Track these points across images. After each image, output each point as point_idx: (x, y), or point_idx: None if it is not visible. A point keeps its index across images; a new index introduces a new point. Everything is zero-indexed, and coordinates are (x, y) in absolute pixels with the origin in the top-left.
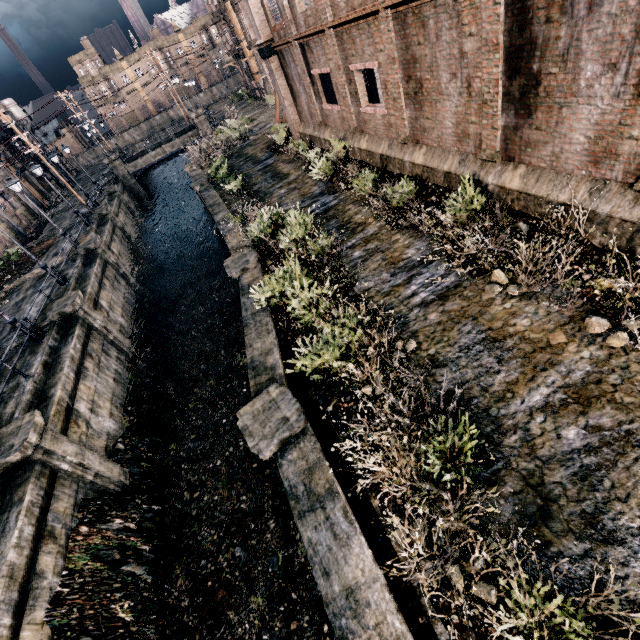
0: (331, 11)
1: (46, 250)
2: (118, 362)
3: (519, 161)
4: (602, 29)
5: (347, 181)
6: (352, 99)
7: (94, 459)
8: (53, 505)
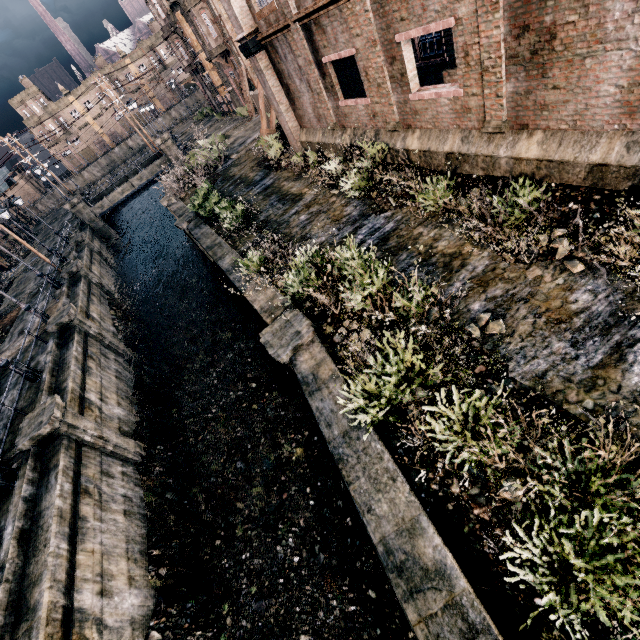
0: None
1: (10, 326)
2: (125, 480)
3: None
4: None
5: (396, 194)
6: (394, 85)
7: None
8: None
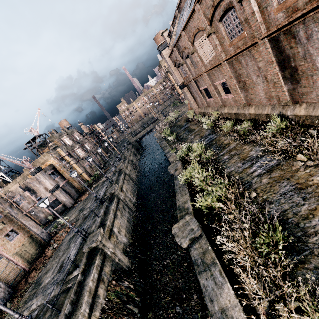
0: (204, 67)
1: (106, 172)
2: (128, 213)
3: (301, 102)
4: (316, 44)
5: (220, 127)
6: (218, 94)
7: (118, 252)
8: (104, 268)
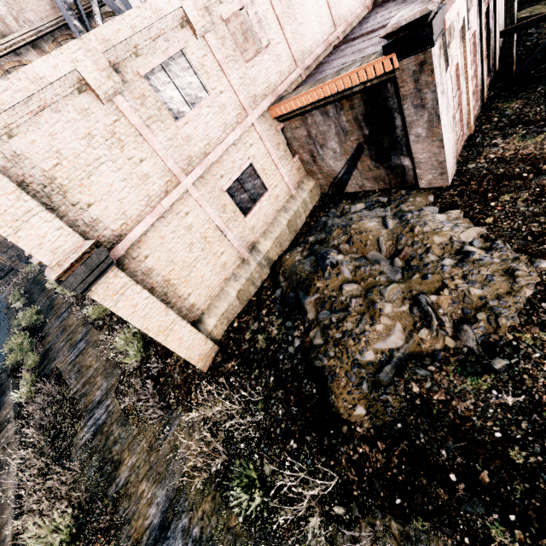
0: None
1: None
2: None
3: None
4: None
5: None
6: None
7: None
8: None
